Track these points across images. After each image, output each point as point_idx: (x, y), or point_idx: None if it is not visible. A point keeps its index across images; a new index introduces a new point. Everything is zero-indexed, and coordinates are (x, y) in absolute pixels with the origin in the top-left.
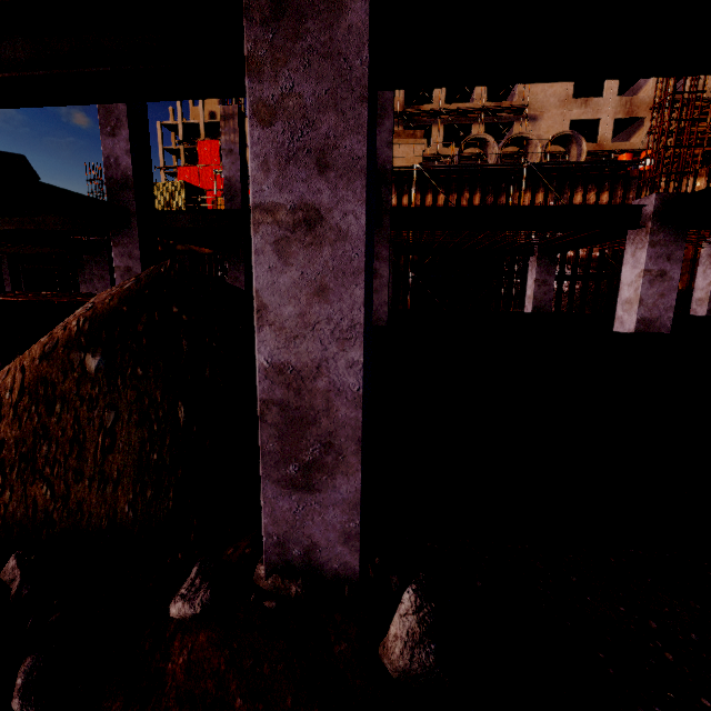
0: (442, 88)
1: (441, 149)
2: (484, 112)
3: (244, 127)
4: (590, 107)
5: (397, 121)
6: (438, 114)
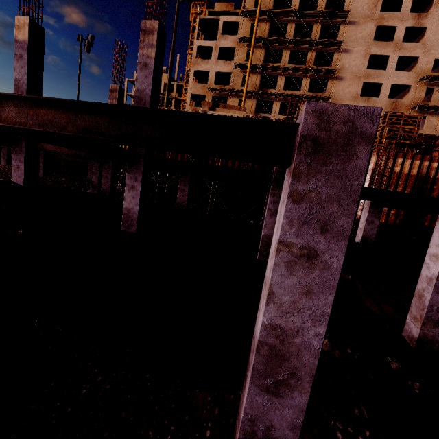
0: (282, 81)
1: (277, 116)
2: (305, 98)
3: (123, 96)
4: (370, 102)
5: (253, 96)
6: (277, 95)
